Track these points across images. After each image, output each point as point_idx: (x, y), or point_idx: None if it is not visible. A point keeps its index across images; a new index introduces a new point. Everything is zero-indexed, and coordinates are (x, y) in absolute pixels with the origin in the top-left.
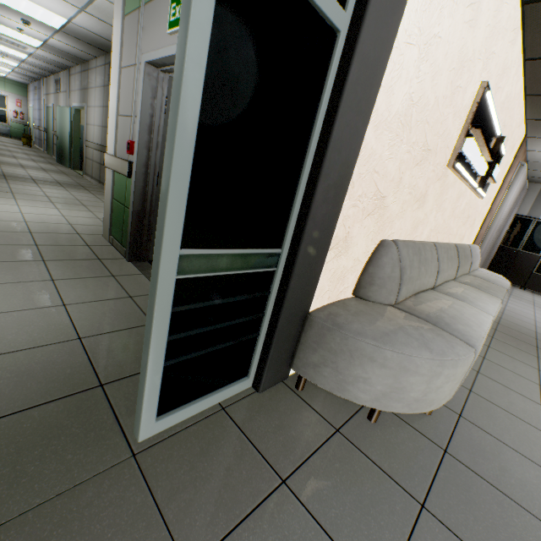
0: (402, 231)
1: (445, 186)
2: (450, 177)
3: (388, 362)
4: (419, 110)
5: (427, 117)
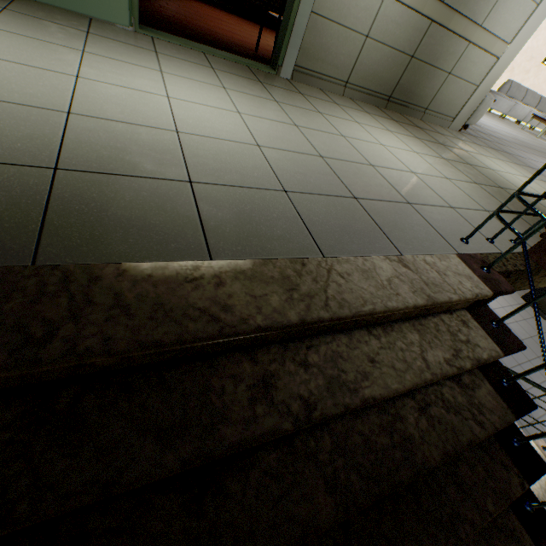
0: (517, 80)
1: (539, 70)
2: (543, 67)
3: (497, 98)
4: (530, 49)
5: (533, 50)
